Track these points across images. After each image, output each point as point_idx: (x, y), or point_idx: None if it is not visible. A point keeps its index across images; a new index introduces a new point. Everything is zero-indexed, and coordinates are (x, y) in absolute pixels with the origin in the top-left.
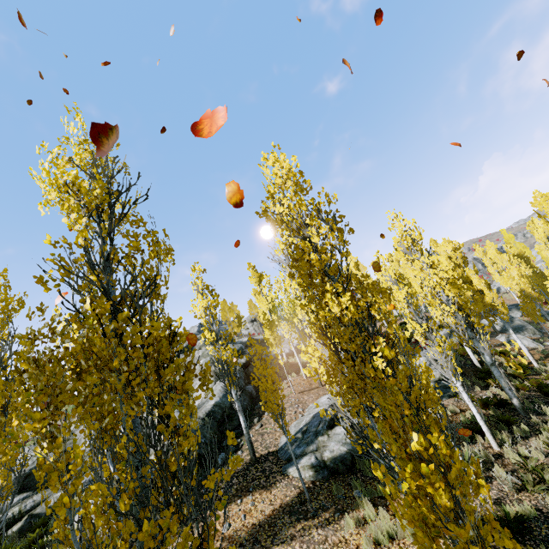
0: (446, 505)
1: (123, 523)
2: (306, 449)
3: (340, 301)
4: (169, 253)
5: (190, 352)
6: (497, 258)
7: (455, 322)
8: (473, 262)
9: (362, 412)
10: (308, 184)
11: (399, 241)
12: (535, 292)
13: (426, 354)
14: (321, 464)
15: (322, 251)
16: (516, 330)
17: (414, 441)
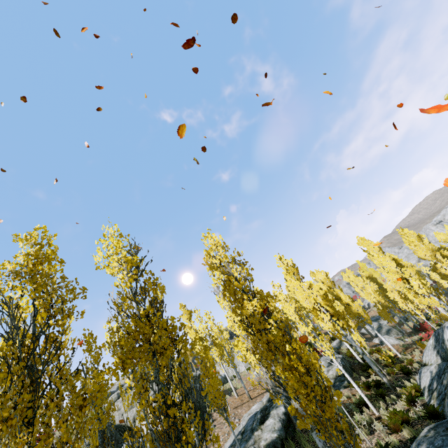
0: (303, 371)
1: (170, 410)
2: (246, 444)
3: (252, 304)
4: (163, 288)
5: (185, 334)
6: (356, 280)
7: (332, 325)
8: (337, 284)
9: (270, 353)
10: (227, 247)
11: (286, 274)
12: (387, 302)
13: (324, 359)
14: None
15: (240, 280)
16: (385, 333)
17: (287, 347)
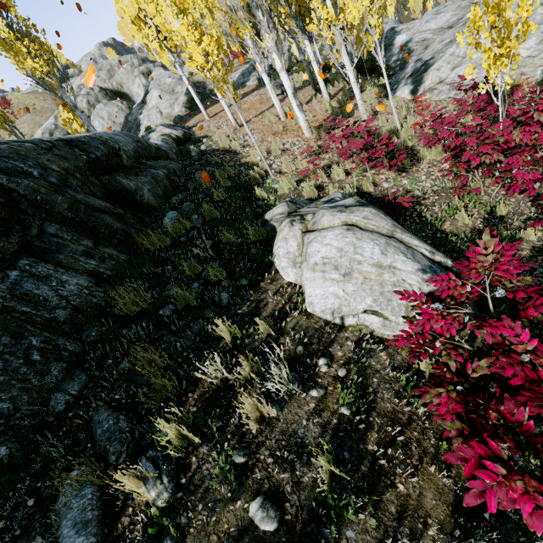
0: None
1: None
2: (249, 78)
3: None
4: None
5: None
6: None
7: None
8: None
9: None
10: None
11: None
12: None
13: None
14: (259, 79)
15: None
16: None
17: None
